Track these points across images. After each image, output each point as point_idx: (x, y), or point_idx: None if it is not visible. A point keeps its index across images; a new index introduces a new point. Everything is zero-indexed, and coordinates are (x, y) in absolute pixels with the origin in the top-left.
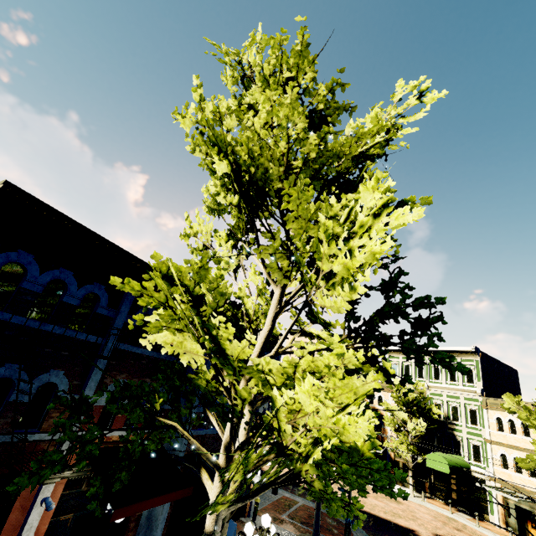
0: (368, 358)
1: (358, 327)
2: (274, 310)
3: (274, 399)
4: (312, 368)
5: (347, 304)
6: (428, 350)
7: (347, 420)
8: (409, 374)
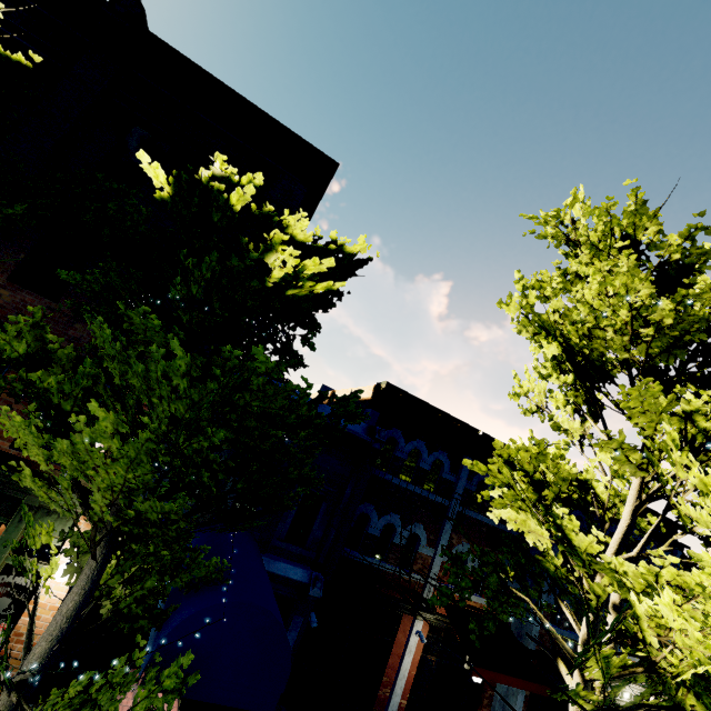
0: None
1: None
2: (632, 502)
3: (632, 604)
4: (679, 582)
5: None
6: None
7: None
8: None
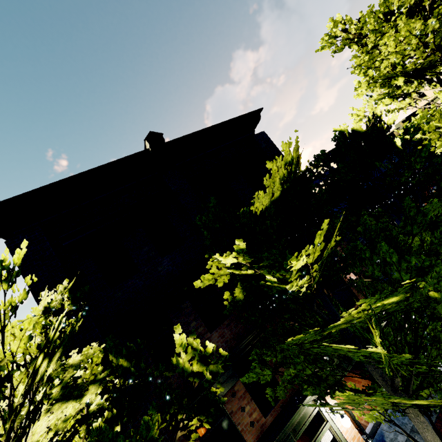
0: None
1: None
2: None
3: None
4: None
5: None
6: None
7: None
8: None
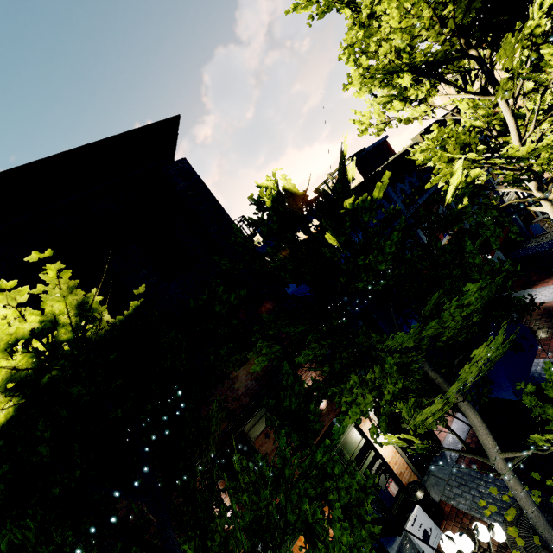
0: None
1: None
2: (507, 110)
3: None
4: None
5: None
6: None
7: None
8: None
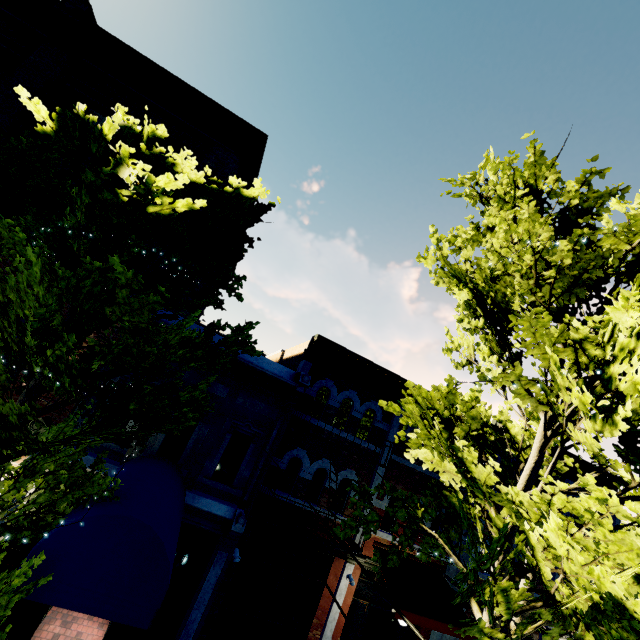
0: None
1: None
2: (540, 439)
3: (527, 534)
4: (569, 509)
5: (595, 441)
6: None
7: (599, 572)
8: None
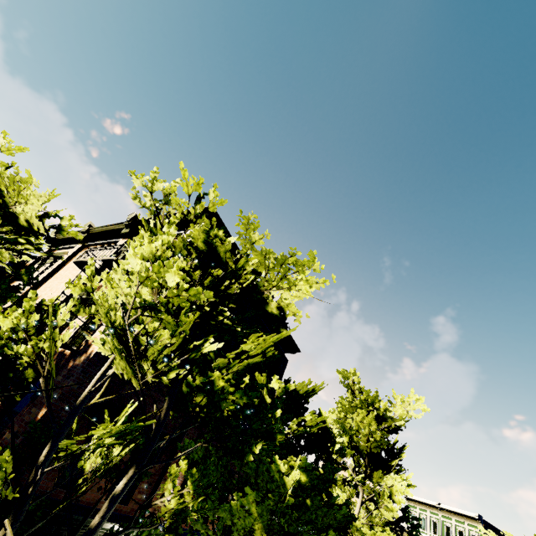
0: (396, 534)
1: (393, 521)
2: (361, 501)
3: None
4: (380, 535)
5: (392, 518)
6: (441, 507)
7: None
8: (425, 527)
